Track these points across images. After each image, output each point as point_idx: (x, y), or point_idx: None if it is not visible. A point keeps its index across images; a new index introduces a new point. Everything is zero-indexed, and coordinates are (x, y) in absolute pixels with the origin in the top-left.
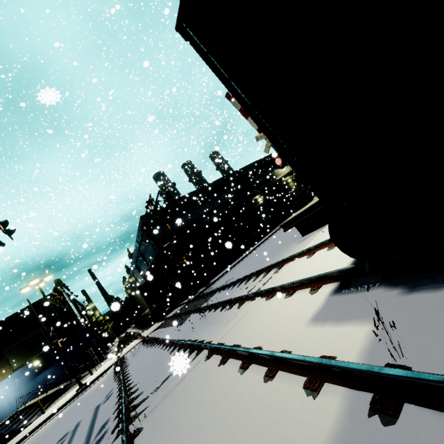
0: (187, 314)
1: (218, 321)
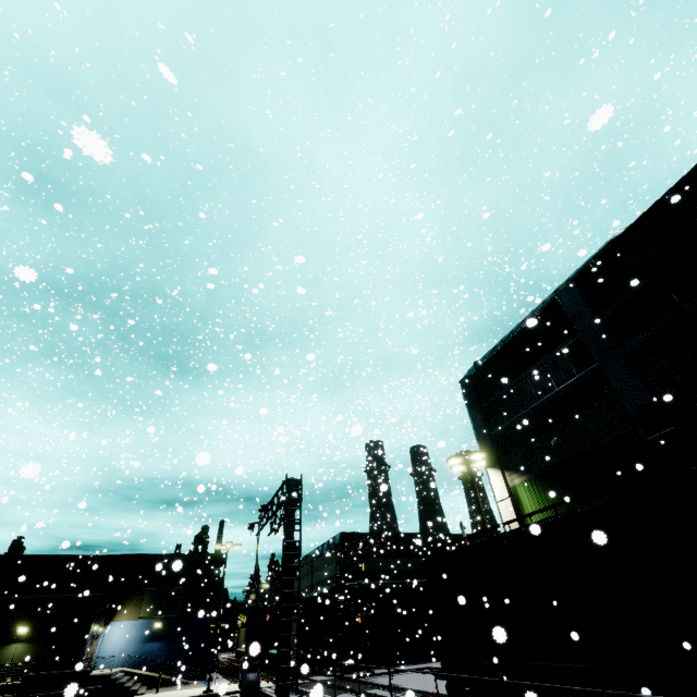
0: (340, 690)
1: None
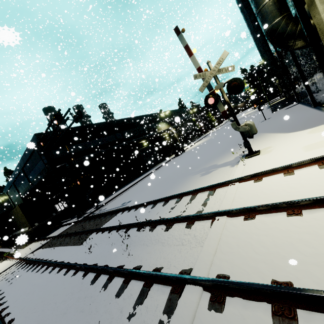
0: (85, 233)
1: (156, 242)
